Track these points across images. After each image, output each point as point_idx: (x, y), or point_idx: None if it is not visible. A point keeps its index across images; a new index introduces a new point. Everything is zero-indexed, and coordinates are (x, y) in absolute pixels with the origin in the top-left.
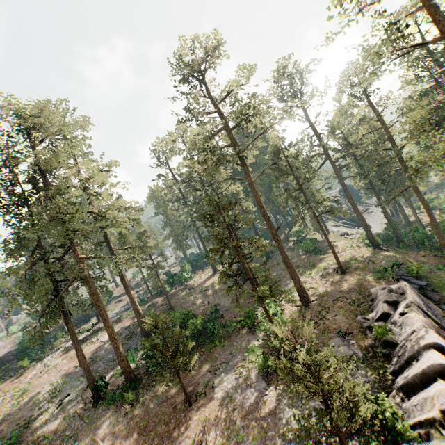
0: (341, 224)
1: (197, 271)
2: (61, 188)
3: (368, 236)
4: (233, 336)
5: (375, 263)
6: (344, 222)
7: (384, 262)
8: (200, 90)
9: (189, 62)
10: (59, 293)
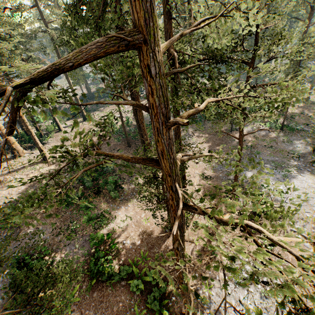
0: None
1: None
2: None
3: None
4: None
5: None
6: None
7: None
8: None
9: None
10: None
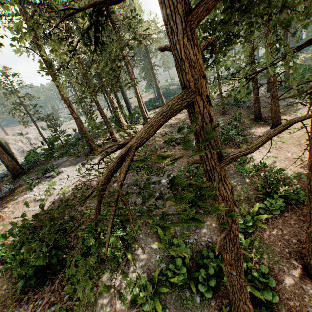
0: None
1: None
2: None
3: None
4: None
5: None
6: None
7: None
8: None
9: None
10: None
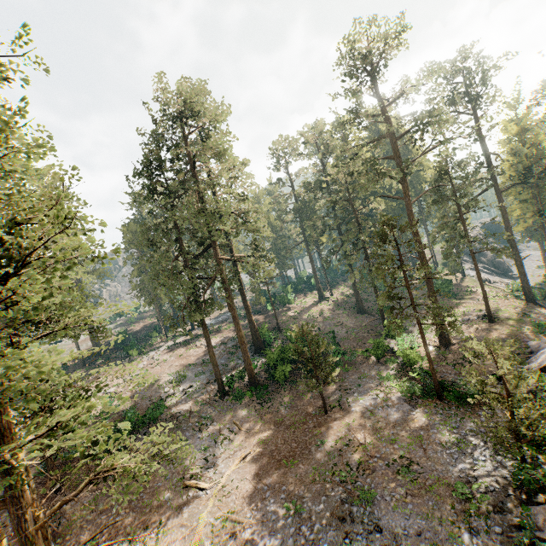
0: (481, 268)
1: (297, 295)
2: (211, 183)
3: (523, 286)
4: (358, 364)
5: (532, 317)
6: (484, 267)
7: (542, 318)
8: (370, 87)
9: (369, 53)
10: (196, 290)
